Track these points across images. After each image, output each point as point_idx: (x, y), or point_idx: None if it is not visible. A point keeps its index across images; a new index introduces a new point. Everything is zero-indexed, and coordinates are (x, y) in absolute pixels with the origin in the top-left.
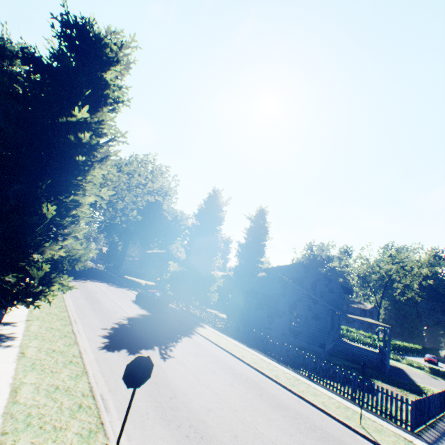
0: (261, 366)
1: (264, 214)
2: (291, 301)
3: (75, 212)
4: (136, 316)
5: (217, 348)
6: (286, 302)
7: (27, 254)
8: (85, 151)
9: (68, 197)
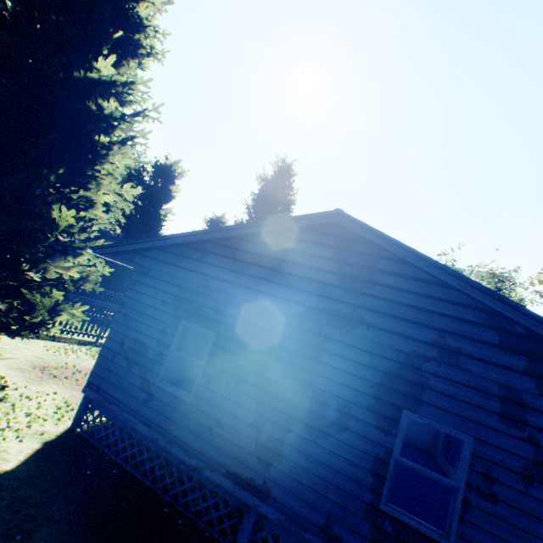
0: None
1: (289, 173)
2: (394, 356)
3: None
4: None
5: None
6: (365, 356)
7: None
8: None
9: None
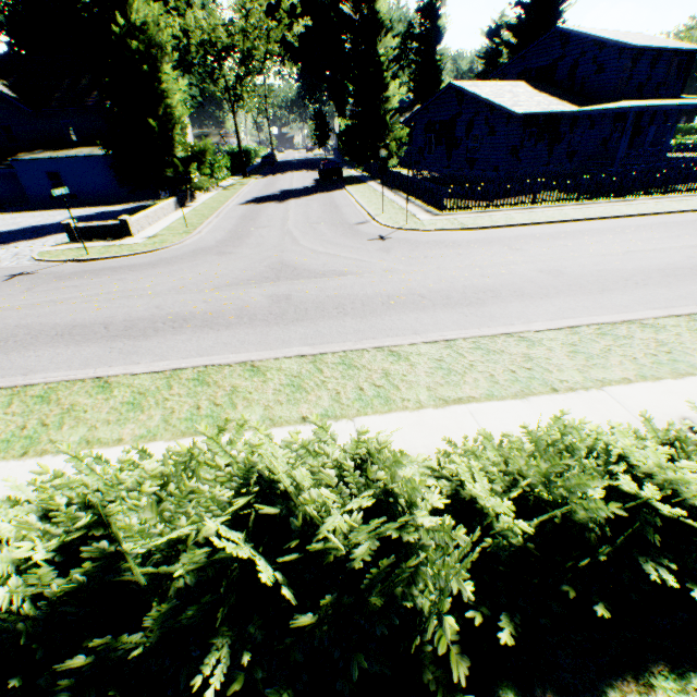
0: (366, 199)
1: None
2: (468, 120)
3: (178, 114)
4: (296, 189)
5: (346, 195)
6: (463, 123)
7: (170, 157)
8: (146, 57)
9: (166, 104)
